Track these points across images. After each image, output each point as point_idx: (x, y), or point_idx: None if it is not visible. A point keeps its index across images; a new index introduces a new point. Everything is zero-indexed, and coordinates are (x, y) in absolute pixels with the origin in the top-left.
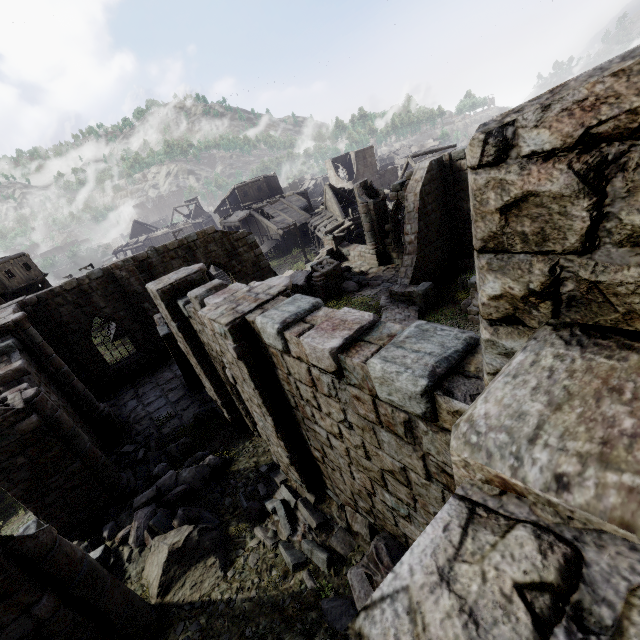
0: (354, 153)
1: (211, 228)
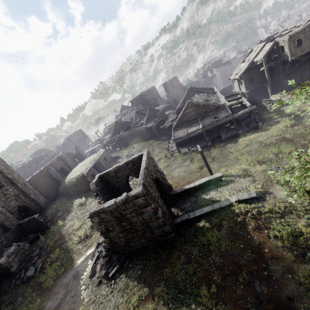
0: (166, 83)
1: (57, 153)
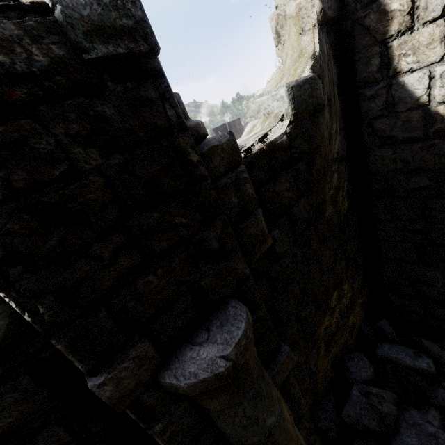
0: (227, 123)
1: None
